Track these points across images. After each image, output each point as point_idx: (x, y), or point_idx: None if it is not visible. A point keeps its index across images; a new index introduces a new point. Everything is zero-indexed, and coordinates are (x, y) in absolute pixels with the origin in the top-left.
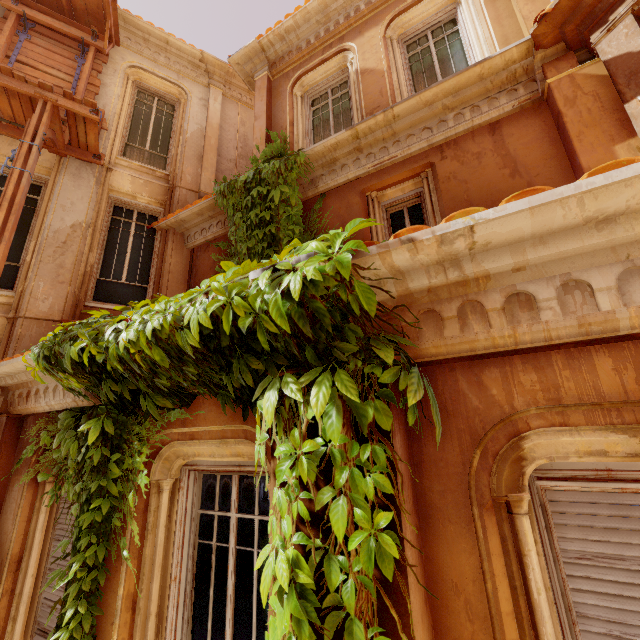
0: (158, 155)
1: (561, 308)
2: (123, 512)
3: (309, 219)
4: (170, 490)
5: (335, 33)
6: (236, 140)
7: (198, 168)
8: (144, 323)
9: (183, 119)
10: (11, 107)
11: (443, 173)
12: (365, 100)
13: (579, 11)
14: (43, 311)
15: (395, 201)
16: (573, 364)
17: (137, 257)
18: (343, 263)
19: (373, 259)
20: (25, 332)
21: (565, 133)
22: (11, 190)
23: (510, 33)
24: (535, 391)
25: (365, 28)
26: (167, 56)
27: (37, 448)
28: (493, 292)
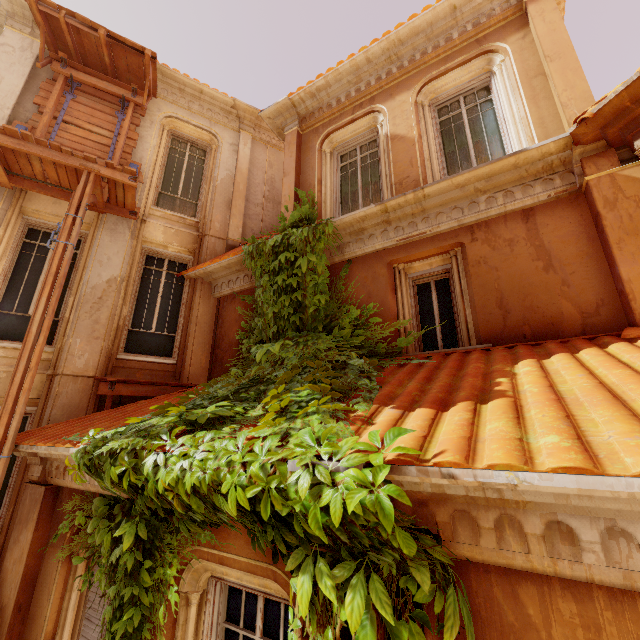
0: (189, 202)
1: (605, 553)
2: (153, 622)
3: (335, 285)
4: (198, 602)
5: (366, 94)
6: (264, 183)
7: (227, 215)
8: (182, 469)
9: (214, 165)
10: (57, 174)
11: (473, 256)
12: (394, 168)
13: (622, 117)
14: (79, 367)
15: (422, 275)
16: (616, 606)
17: (166, 306)
18: (385, 510)
19: (412, 477)
20: (62, 389)
21: (604, 236)
22: (56, 264)
23: (547, 116)
24: (574, 625)
25: (396, 91)
26: (201, 104)
27: (72, 525)
28: (533, 514)
